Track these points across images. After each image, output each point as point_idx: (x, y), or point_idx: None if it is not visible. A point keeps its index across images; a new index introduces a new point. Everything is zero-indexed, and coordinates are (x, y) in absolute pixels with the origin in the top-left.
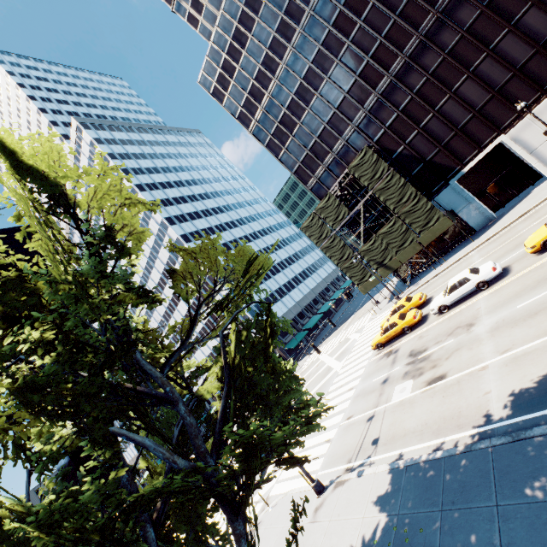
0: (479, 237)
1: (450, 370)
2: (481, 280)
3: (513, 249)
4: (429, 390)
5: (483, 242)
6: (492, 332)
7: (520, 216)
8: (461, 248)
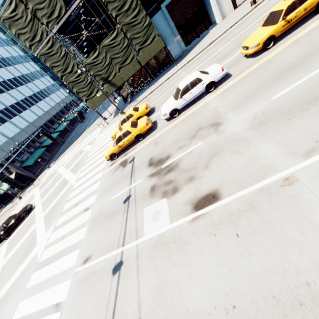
0: (179, 62)
1: (223, 184)
2: (211, 81)
3: (220, 61)
4: (202, 219)
5: (185, 64)
6: (258, 128)
7: (210, 44)
8: (166, 72)
